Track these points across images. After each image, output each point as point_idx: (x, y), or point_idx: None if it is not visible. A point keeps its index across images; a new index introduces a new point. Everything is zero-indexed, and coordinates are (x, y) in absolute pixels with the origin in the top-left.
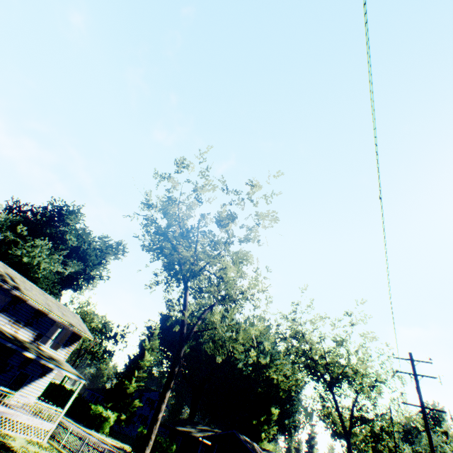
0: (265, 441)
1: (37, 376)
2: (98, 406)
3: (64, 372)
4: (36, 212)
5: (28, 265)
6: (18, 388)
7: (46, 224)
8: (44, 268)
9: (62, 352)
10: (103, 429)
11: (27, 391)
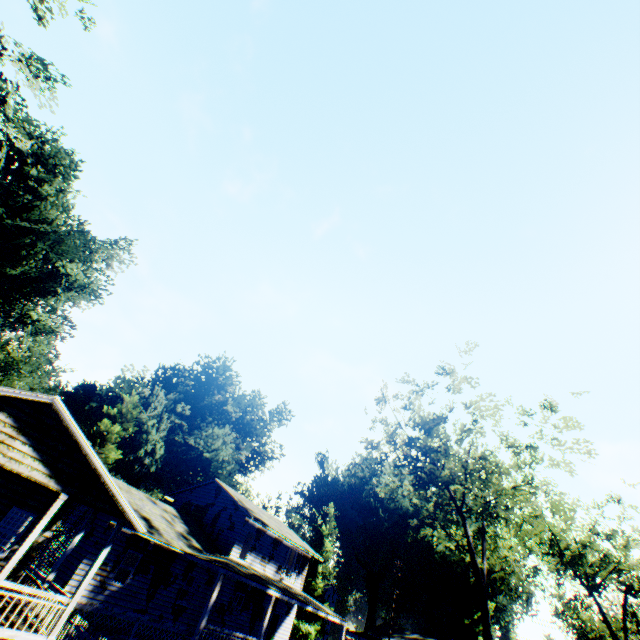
0: None
1: (284, 615)
2: None
3: (332, 618)
4: (181, 376)
5: (201, 455)
6: (273, 632)
7: (202, 394)
8: (228, 462)
9: (298, 581)
10: None
11: (280, 634)
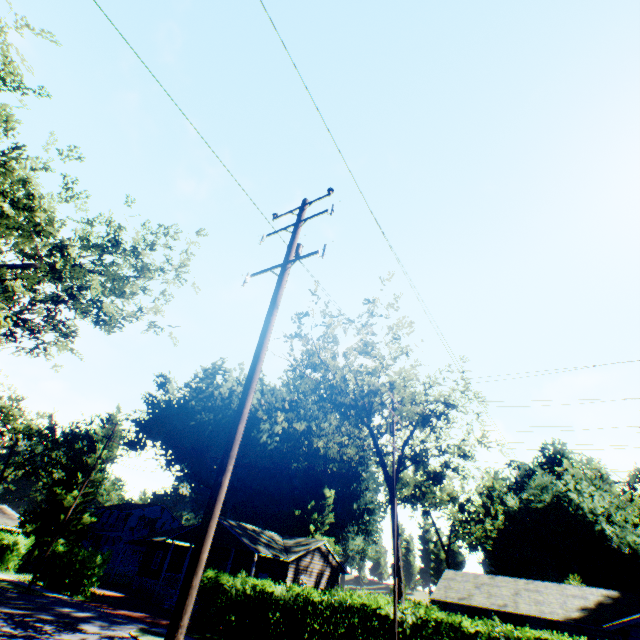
0: (316, 534)
1: None
2: (2, 534)
3: None
4: None
5: None
6: None
7: None
8: None
9: None
10: (5, 563)
11: None
